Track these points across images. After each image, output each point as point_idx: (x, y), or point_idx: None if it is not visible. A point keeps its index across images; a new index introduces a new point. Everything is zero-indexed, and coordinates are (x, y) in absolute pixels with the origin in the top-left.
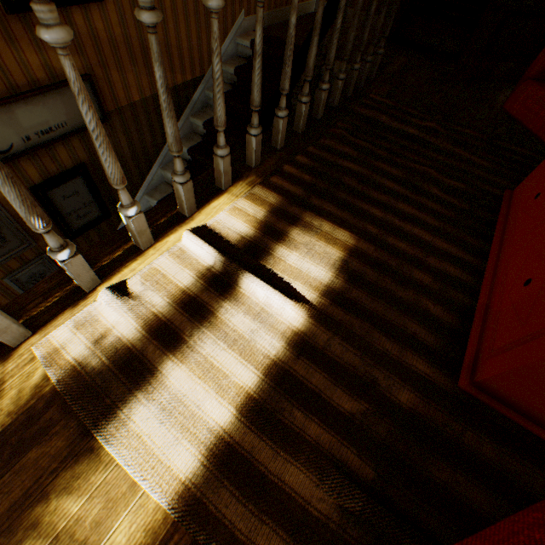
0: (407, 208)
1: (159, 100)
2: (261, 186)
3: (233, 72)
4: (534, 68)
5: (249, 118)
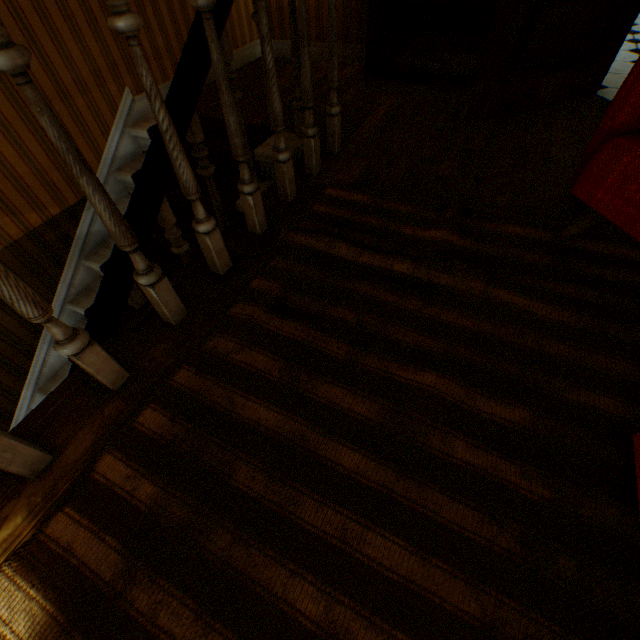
0: (391, 548)
1: (4, 262)
2: (13, 568)
3: (133, 181)
4: (623, 108)
5: (168, 246)
